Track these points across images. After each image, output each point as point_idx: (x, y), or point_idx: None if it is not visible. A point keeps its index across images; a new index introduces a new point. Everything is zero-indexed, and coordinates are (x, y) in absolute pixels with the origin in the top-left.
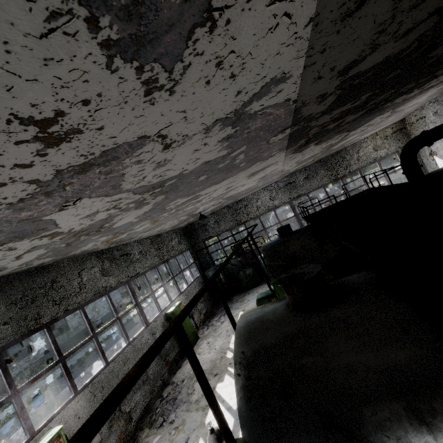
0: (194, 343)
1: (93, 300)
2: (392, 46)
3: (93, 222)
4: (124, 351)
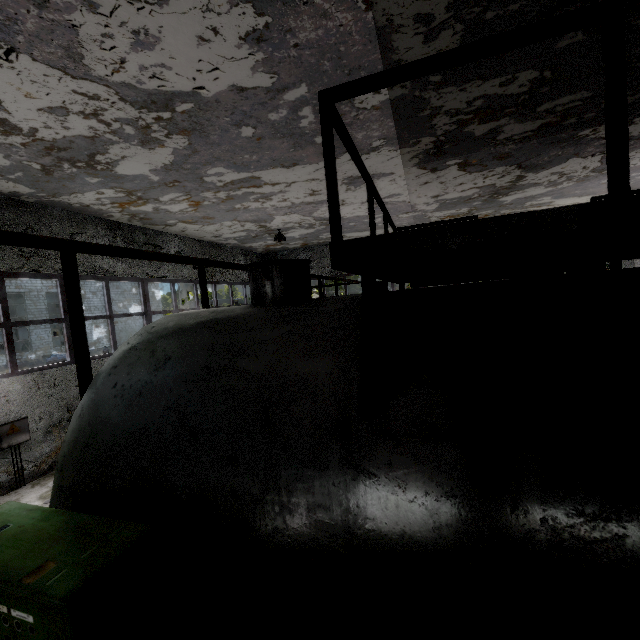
0: None
1: (80, 278)
2: None
3: (71, 135)
4: (104, 360)
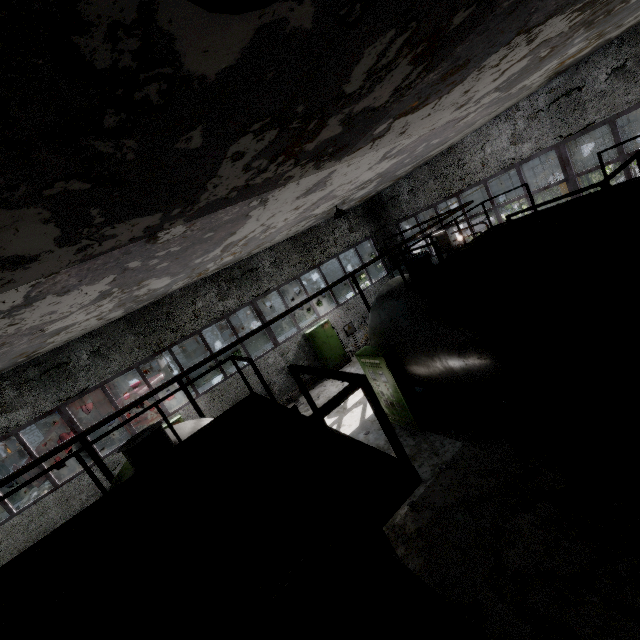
0: (340, 367)
1: (210, 325)
2: (4, 239)
3: (113, 305)
4: (245, 369)
